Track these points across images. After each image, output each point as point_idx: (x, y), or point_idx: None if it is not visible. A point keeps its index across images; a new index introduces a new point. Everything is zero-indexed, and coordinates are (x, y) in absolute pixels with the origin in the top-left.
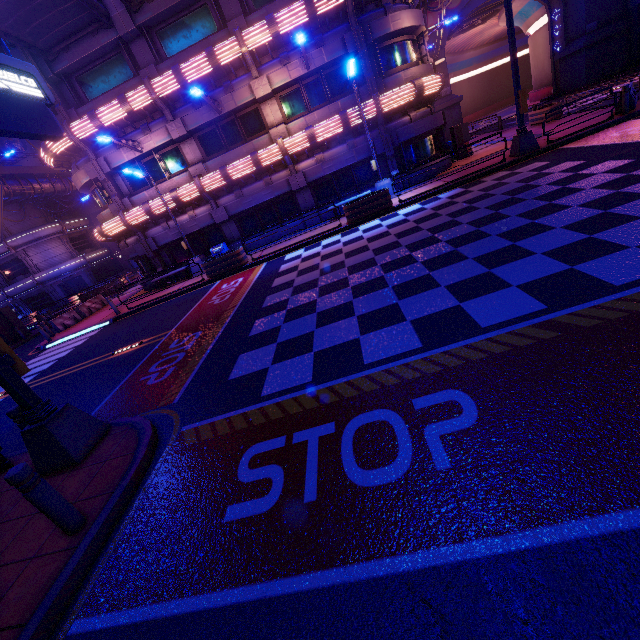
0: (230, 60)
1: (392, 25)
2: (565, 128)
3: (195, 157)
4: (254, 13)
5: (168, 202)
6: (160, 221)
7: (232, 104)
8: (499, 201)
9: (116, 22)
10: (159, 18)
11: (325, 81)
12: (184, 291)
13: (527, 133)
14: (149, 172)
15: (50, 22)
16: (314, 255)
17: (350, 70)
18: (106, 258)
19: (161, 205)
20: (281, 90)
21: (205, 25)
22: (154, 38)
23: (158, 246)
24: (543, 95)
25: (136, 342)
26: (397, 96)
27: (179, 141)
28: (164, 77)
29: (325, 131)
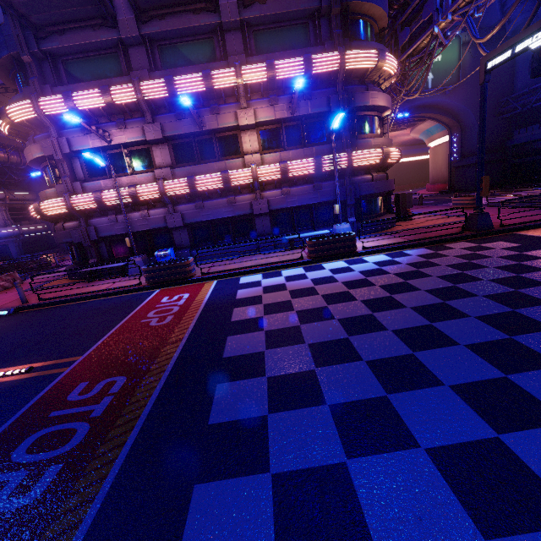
0: (224, 86)
1: (371, 100)
2: (516, 217)
3: (164, 161)
4: (255, 56)
5: (123, 196)
6: (109, 212)
7: (215, 124)
8: (503, 276)
9: (121, 25)
10: (165, 35)
11: (304, 128)
12: (114, 292)
13: (485, 213)
14: (112, 164)
15: (51, 1)
16: (279, 287)
17: (335, 123)
18: (42, 233)
19: (115, 197)
20: (263, 125)
21: (206, 54)
22: (154, 50)
23: (98, 236)
24: (439, 188)
25: (24, 363)
26: (367, 156)
27: (152, 143)
28: (155, 82)
29: (298, 169)
